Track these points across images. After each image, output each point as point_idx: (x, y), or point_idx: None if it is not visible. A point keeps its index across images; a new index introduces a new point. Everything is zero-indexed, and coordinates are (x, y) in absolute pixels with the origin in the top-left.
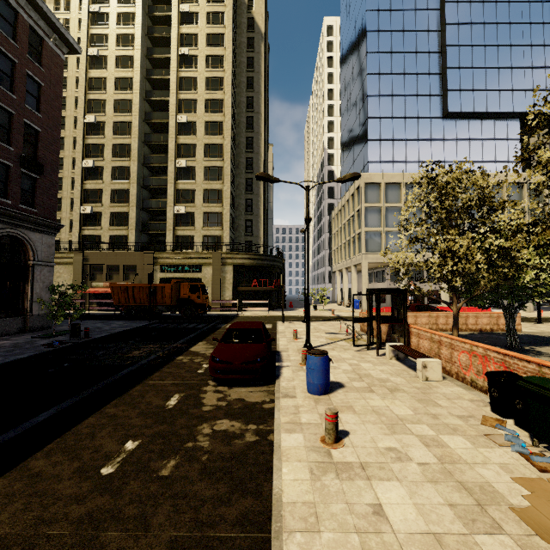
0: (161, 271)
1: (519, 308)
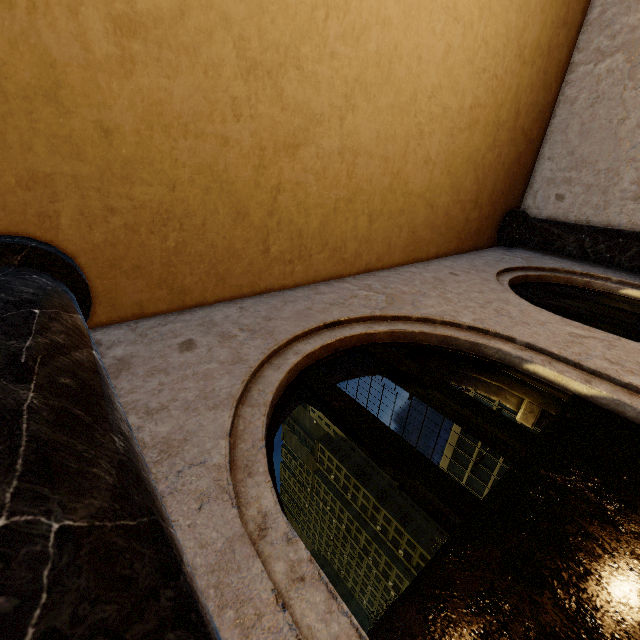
0: None
1: None
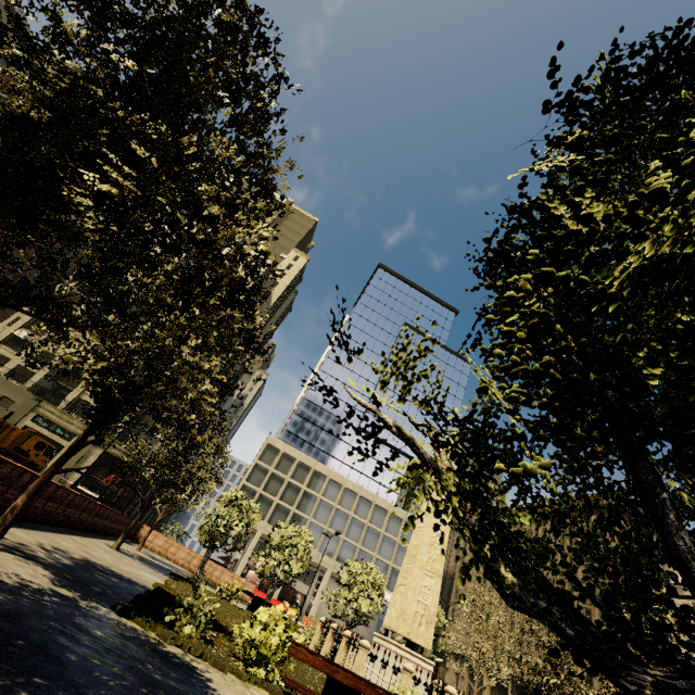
0: (33, 419)
1: (214, 550)
